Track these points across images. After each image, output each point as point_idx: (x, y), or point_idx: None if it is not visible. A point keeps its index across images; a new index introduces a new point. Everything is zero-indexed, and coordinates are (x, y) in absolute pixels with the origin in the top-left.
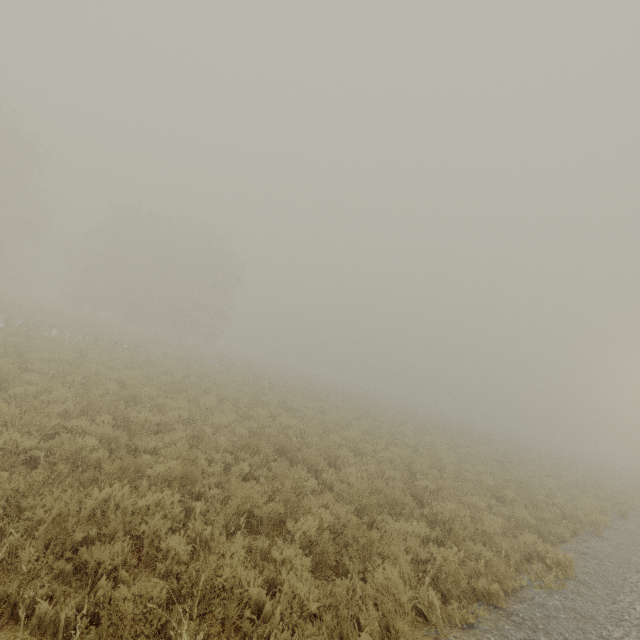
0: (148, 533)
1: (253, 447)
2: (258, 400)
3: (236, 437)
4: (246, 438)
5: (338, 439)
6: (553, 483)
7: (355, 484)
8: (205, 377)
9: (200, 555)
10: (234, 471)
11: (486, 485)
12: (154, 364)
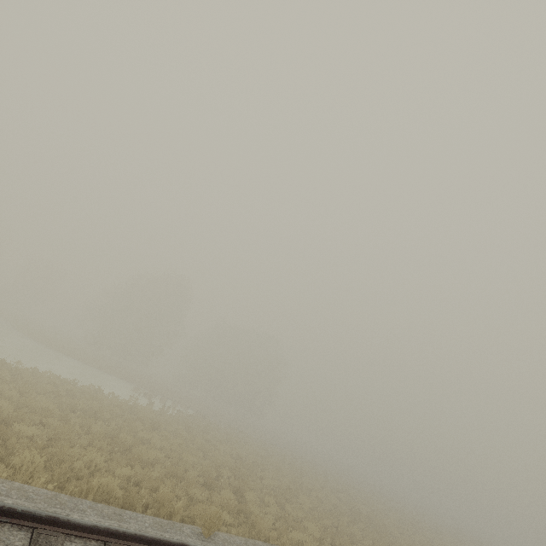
0: (358, 537)
1: (358, 517)
2: (334, 487)
3: (345, 510)
4: (355, 512)
5: (387, 522)
6: None
7: (405, 545)
8: (294, 463)
9: (376, 545)
10: (359, 526)
11: None
12: (273, 453)
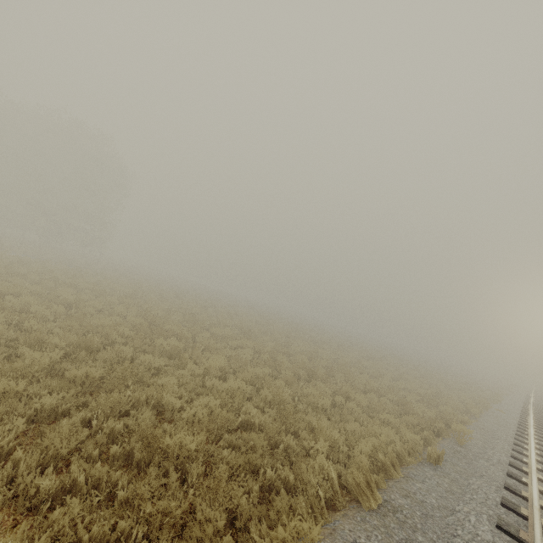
0: None
1: None
2: None
3: None
4: None
5: None
6: (363, 403)
7: None
8: None
9: None
10: None
11: (188, 418)
12: None
